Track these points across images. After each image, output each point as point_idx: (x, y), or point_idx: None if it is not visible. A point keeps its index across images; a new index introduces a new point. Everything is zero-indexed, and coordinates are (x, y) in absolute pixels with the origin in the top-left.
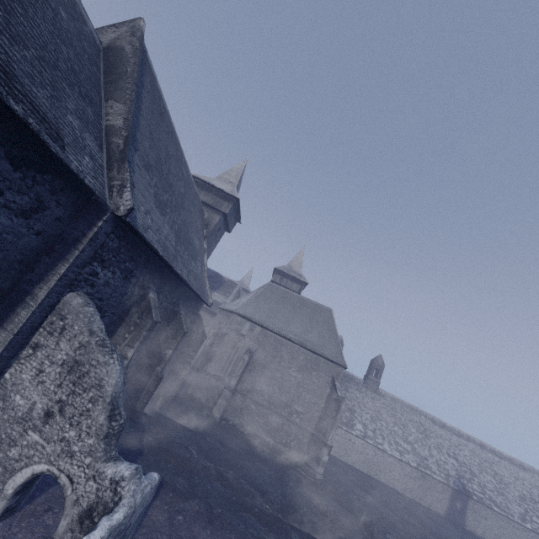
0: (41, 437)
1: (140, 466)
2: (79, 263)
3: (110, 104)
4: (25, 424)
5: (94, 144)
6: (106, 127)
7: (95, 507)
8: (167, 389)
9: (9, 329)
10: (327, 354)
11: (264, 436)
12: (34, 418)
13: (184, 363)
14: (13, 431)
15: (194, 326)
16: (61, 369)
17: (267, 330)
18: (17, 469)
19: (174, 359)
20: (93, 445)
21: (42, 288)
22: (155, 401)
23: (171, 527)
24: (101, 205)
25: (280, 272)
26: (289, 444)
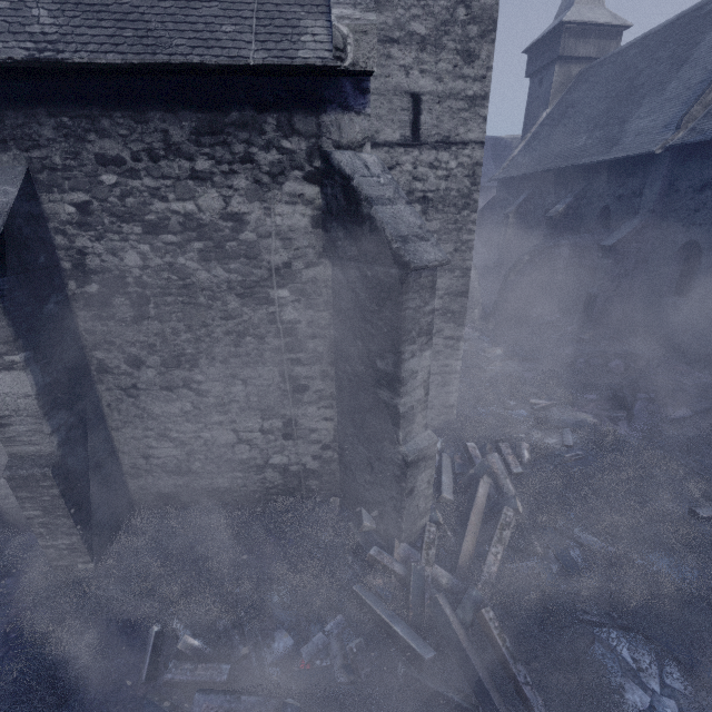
0: None
1: None
2: None
3: None
4: None
5: None
6: None
7: None
8: None
9: None
10: None
11: None
12: None
13: None
14: None
15: None
16: None
17: None
18: None
19: None
20: None
21: None
22: None
23: None
24: None
25: None
26: None
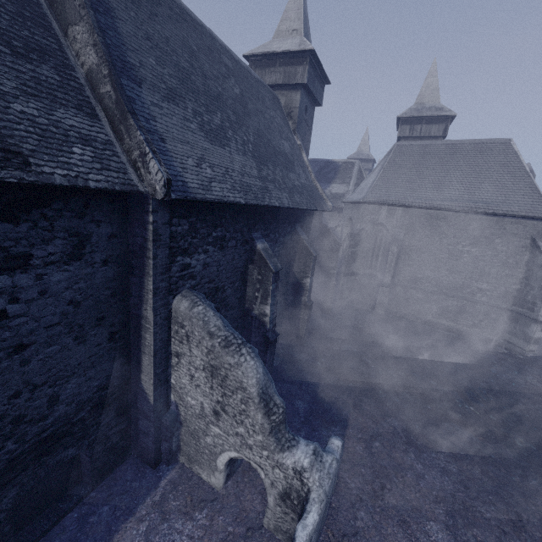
0: (221, 430)
1: (317, 446)
2: (161, 269)
3: (71, 36)
4: (205, 420)
5: (80, 118)
6: (87, 77)
7: (290, 491)
8: (321, 303)
9: (147, 353)
10: (515, 211)
11: (441, 321)
12: (208, 415)
13: (328, 276)
14: (200, 424)
15: (323, 238)
16: (205, 373)
17: (411, 208)
18: (217, 453)
19: (317, 275)
20: (263, 442)
21: (146, 309)
22: (315, 315)
23: (371, 457)
24: (139, 194)
25: (407, 119)
26: (478, 325)
